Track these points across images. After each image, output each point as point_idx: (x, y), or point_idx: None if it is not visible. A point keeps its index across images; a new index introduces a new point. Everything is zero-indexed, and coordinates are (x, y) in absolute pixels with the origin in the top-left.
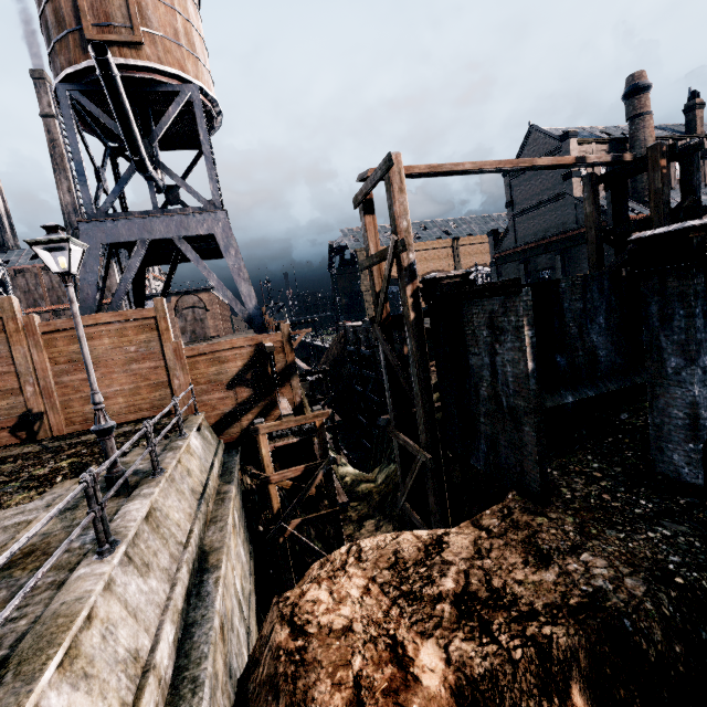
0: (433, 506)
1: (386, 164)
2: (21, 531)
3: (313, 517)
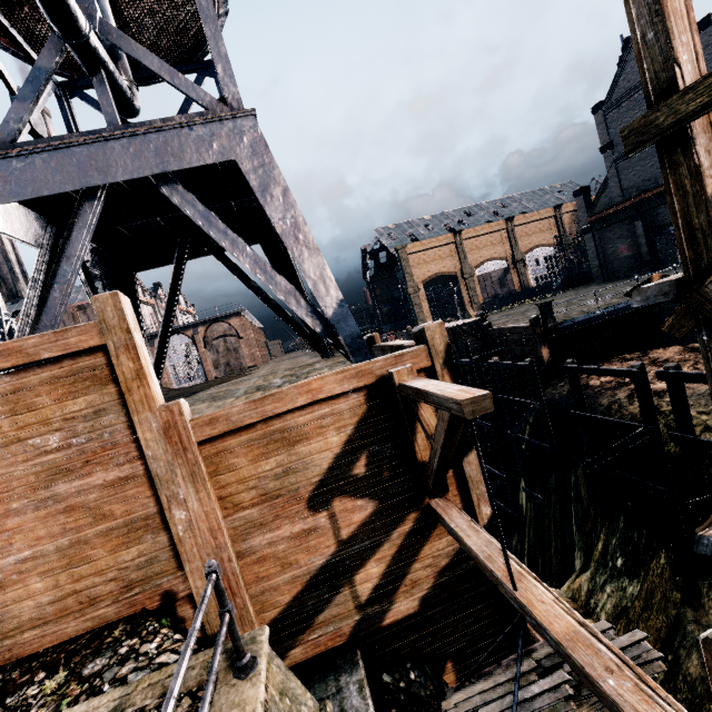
0: None
1: None
2: None
3: None
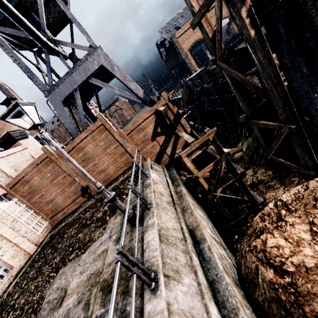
0: (301, 154)
1: None
2: (105, 258)
3: (227, 185)
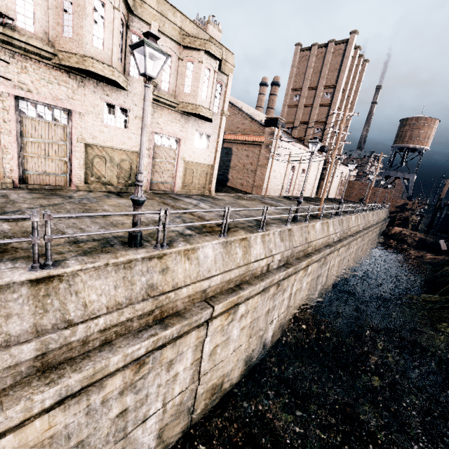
0: None
1: (445, 182)
2: None
3: None
